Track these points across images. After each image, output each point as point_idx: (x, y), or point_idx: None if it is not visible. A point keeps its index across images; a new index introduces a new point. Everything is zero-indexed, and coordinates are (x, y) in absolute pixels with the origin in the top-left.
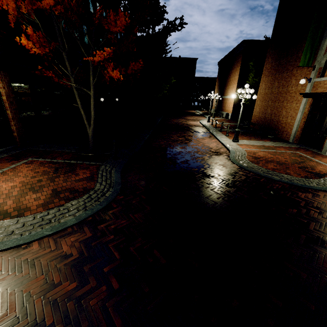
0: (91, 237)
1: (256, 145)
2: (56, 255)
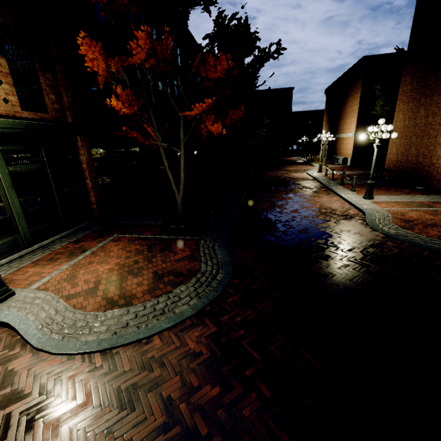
0: (217, 332)
1: (402, 202)
2: (184, 353)
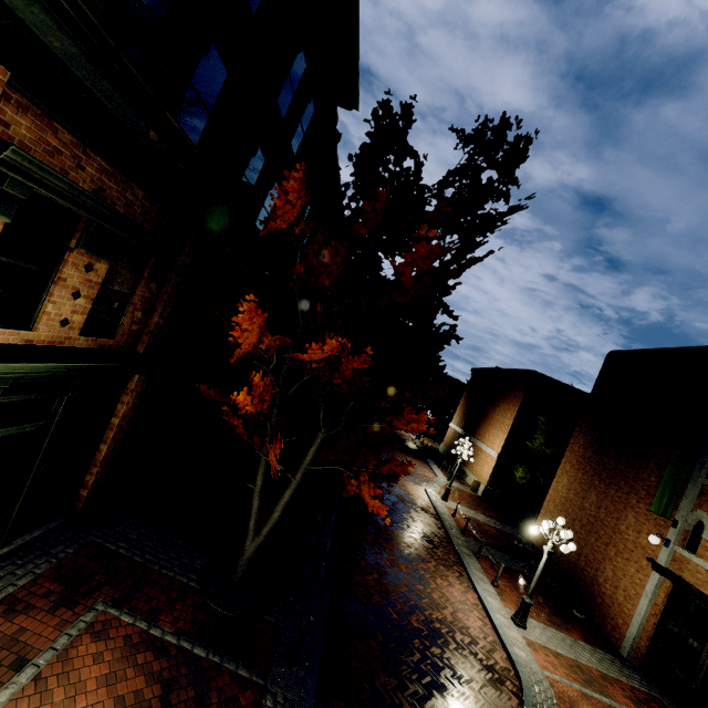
0: None
1: (563, 655)
2: None
